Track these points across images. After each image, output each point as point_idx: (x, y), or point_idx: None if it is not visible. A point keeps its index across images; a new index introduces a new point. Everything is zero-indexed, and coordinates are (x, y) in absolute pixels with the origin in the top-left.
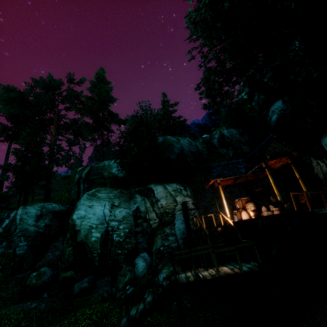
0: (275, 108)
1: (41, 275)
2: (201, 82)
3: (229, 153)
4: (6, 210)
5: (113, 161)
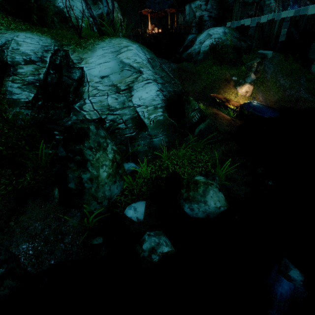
0: None
1: None
2: None
3: None
4: None
5: None
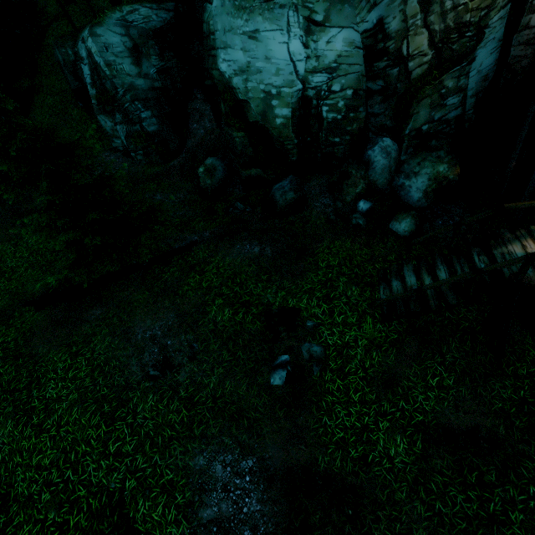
0: None
1: (212, 172)
2: None
3: None
4: (62, 41)
5: None
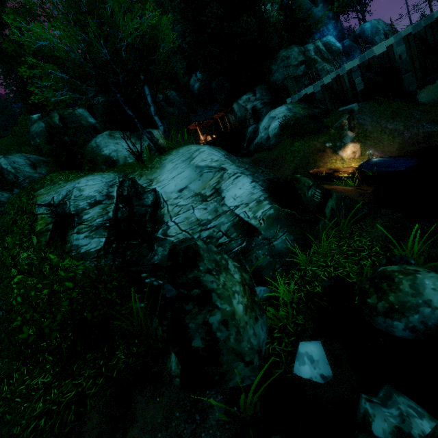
0: (196, 78)
1: None
2: (171, 51)
3: (176, 112)
4: None
5: (80, 110)
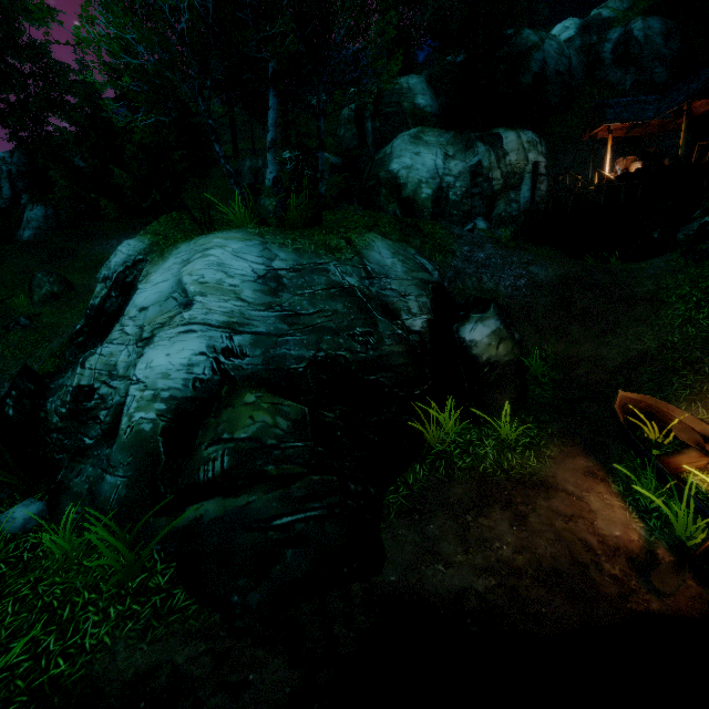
0: None
1: None
2: None
3: (626, 81)
4: (256, 156)
5: (414, 80)
